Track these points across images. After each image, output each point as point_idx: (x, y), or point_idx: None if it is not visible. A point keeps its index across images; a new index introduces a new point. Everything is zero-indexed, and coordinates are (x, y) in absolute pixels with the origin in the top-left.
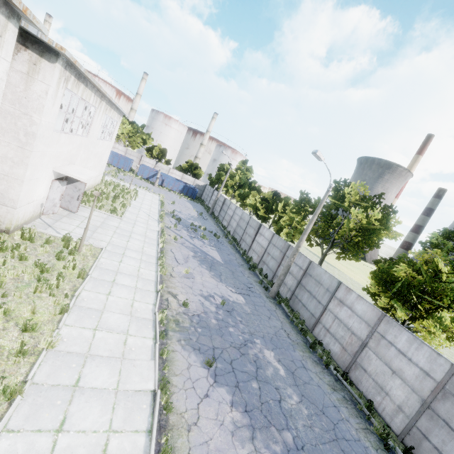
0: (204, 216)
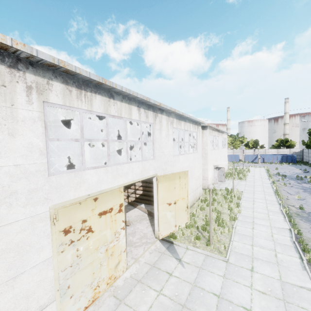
0: (309, 171)
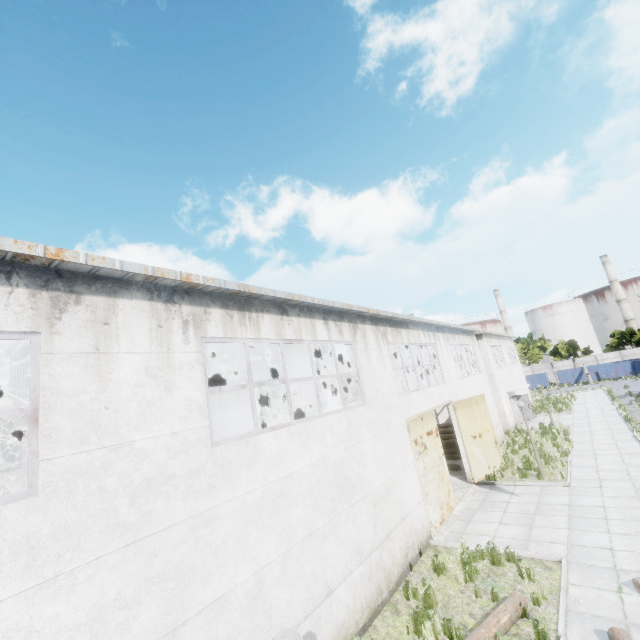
0: None
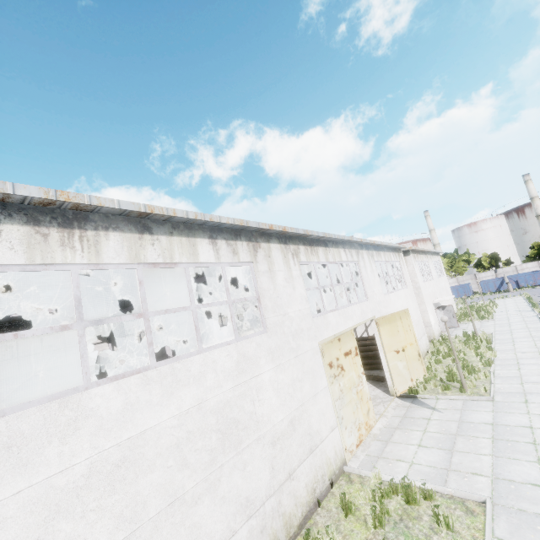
0: None
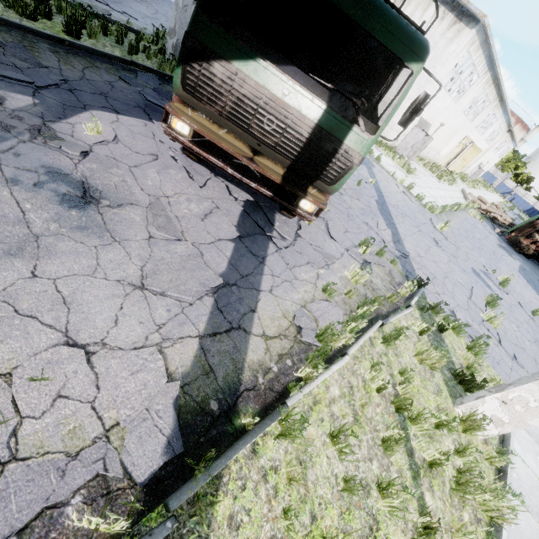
0: None
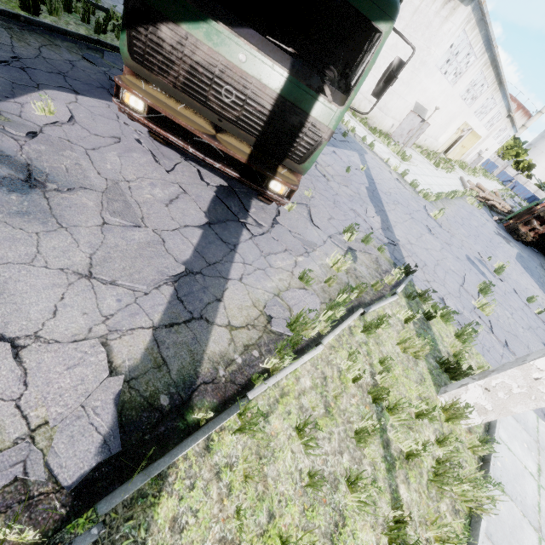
0: None
